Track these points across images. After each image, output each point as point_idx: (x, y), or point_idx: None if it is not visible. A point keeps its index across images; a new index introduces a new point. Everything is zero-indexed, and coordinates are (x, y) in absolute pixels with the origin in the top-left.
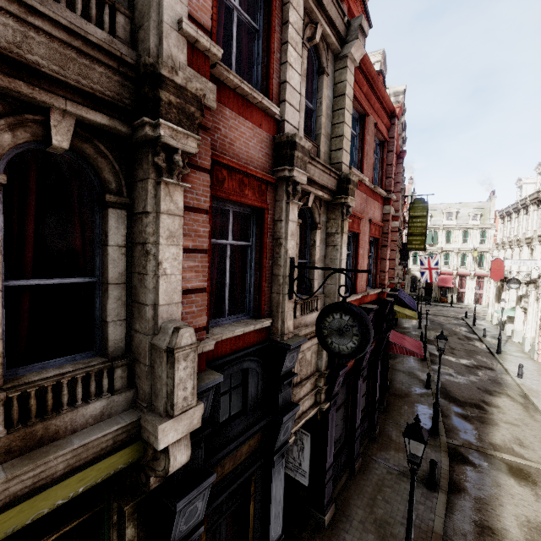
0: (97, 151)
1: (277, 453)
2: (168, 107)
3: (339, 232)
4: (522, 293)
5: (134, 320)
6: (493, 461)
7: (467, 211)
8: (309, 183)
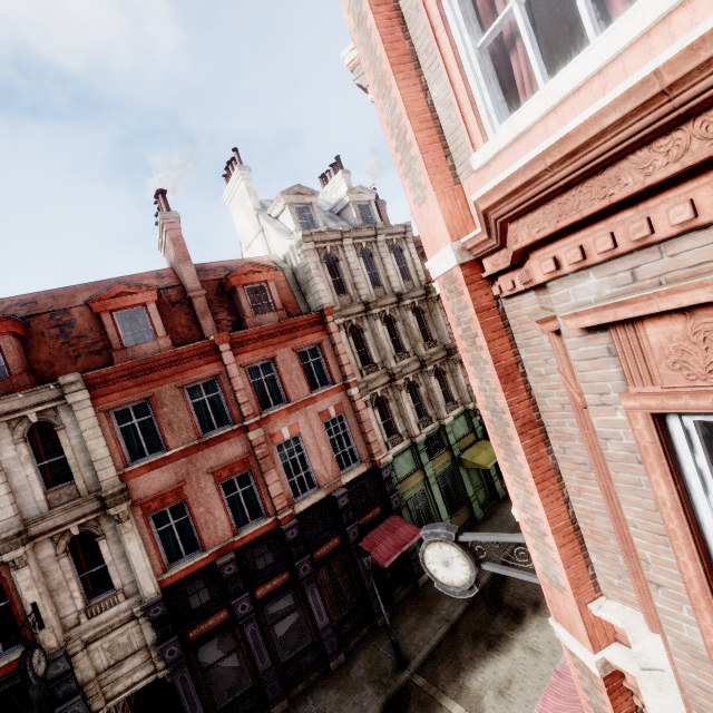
0: None
1: None
2: None
3: (119, 535)
4: None
5: None
6: None
7: None
8: (58, 528)
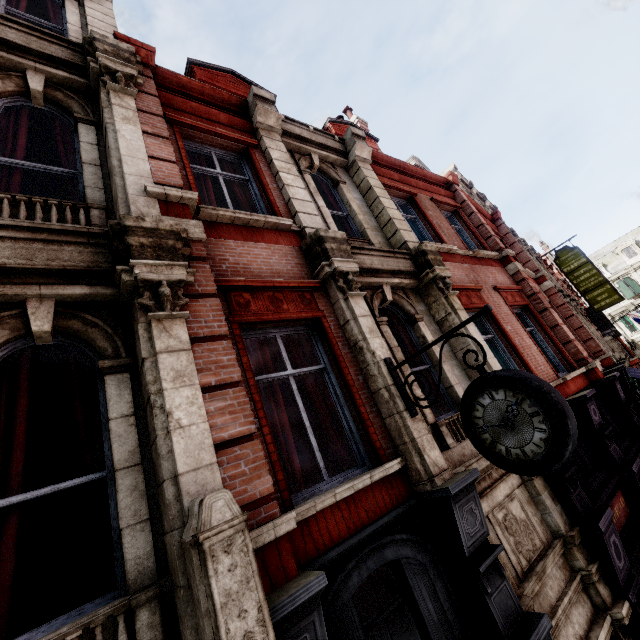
0: (86, 323)
1: None
2: (141, 249)
3: (449, 311)
4: None
5: (162, 516)
6: None
7: None
8: (373, 275)
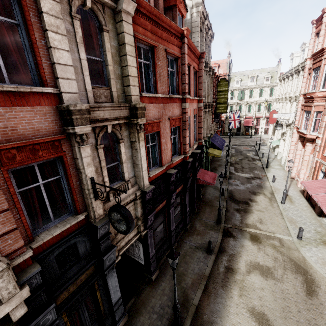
0: None
1: (107, 270)
2: None
3: (137, 141)
4: (284, 131)
5: None
6: (244, 234)
7: (263, 75)
8: (103, 121)
